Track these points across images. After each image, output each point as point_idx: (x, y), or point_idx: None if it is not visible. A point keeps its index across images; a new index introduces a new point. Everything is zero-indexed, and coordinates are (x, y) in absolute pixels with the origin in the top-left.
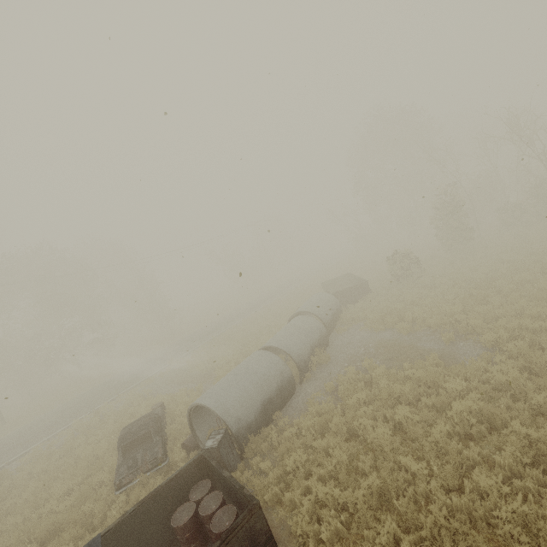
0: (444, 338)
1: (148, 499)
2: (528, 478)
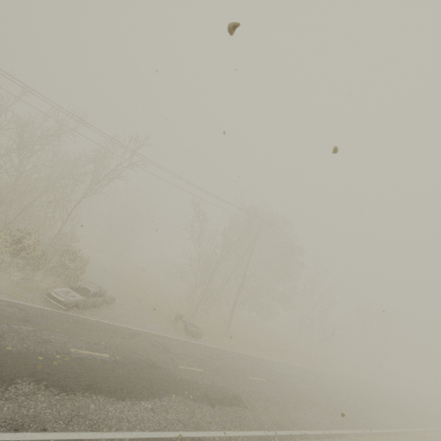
0: None
1: None
2: None
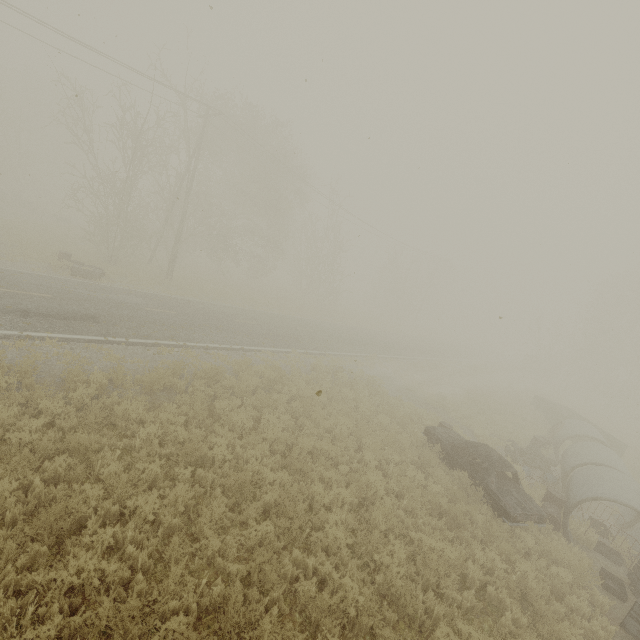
0: None
1: None
2: None
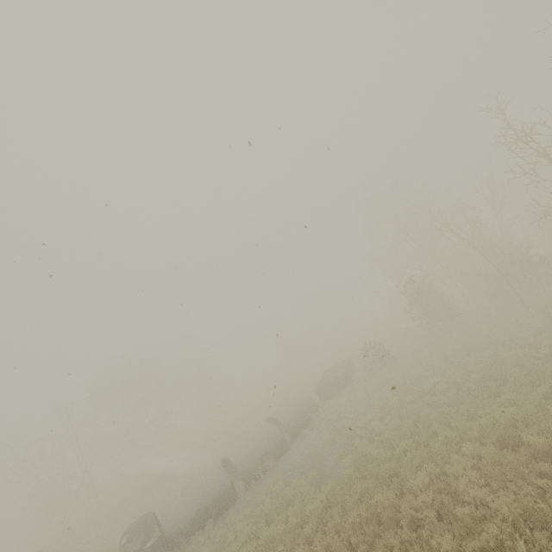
0: (336, 455)
1: None
2: None
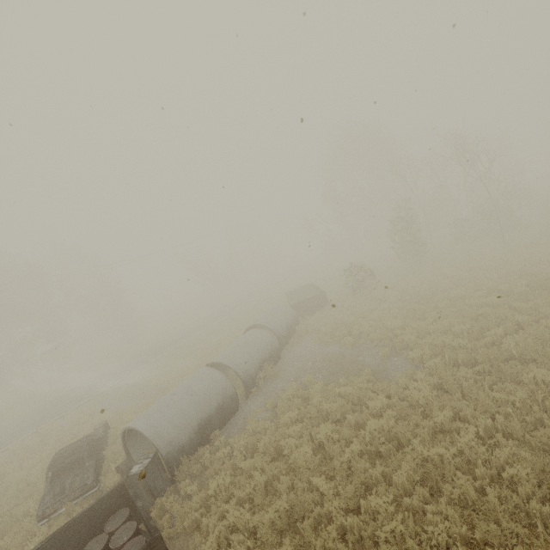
0: (380, 353)
1: (57, 534)
2: (415, 496)
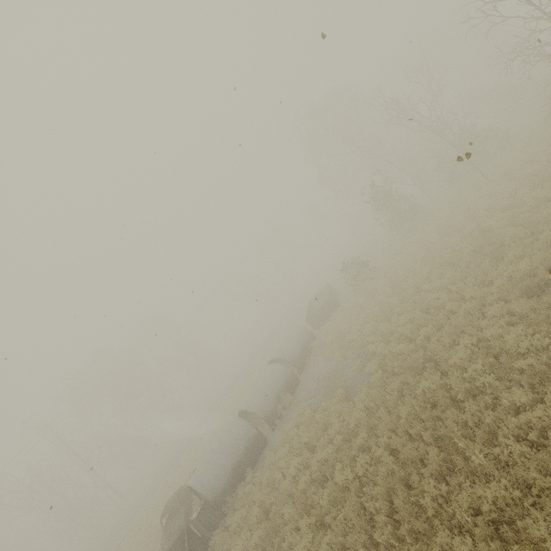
0: (354, 367)
1: None
2: (329, 514)
